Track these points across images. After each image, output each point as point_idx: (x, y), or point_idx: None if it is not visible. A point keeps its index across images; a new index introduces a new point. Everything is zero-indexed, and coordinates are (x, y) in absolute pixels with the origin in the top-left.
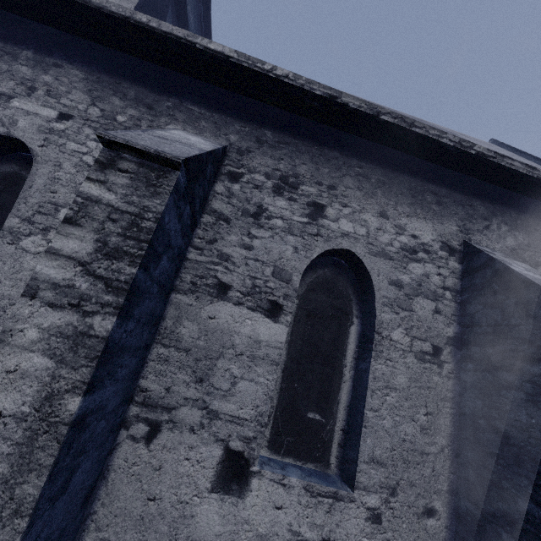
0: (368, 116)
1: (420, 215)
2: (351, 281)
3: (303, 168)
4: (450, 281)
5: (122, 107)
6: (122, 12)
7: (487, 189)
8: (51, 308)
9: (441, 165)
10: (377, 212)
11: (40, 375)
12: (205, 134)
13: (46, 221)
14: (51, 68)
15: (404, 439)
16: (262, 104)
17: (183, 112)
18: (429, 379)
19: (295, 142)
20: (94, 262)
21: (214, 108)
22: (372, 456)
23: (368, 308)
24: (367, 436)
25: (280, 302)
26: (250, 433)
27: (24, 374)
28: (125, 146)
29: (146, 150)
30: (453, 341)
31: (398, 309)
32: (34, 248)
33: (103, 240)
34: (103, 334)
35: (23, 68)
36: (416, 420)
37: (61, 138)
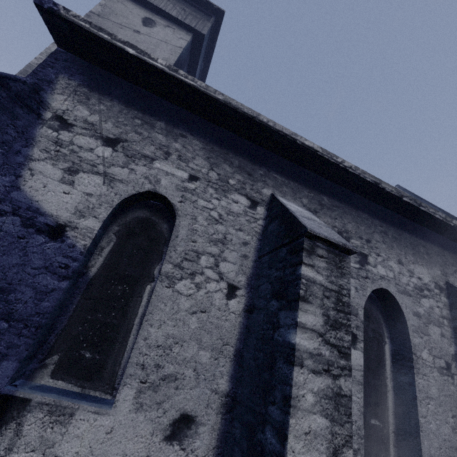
0: (394, 196)
1: (419, 263)
2: (379, 309)
3: (350, 226)
4: (445, 312)
5: (231, 173)
6: (250, 113)
7: (449, 244)
8: (314, 374)
9: (424, 226)
10: (396, 260)
11: (324, 434)
12: (287, 197)
13: (191, 266)
14: (179, 138)
15: (444, 438)
16: (317, 176)
17: (271, 179)
18: (448, 388)
19: (341, 206)
20: (326, 333)
21: (289, 177)
22: (430, 456)
23: (399, 332)
24: (424, 439)
25: (354, 332)
26: (355, 445)
27: (315, 434)
28: (323, 239)
29: (338, 244)
30: (455, 358)
31: (422, 334)
32: (186, 291)
33: (326, 314)
34: (348, 393)
35: (159, 135)
36: (448, 422)
37: (193, 195)
